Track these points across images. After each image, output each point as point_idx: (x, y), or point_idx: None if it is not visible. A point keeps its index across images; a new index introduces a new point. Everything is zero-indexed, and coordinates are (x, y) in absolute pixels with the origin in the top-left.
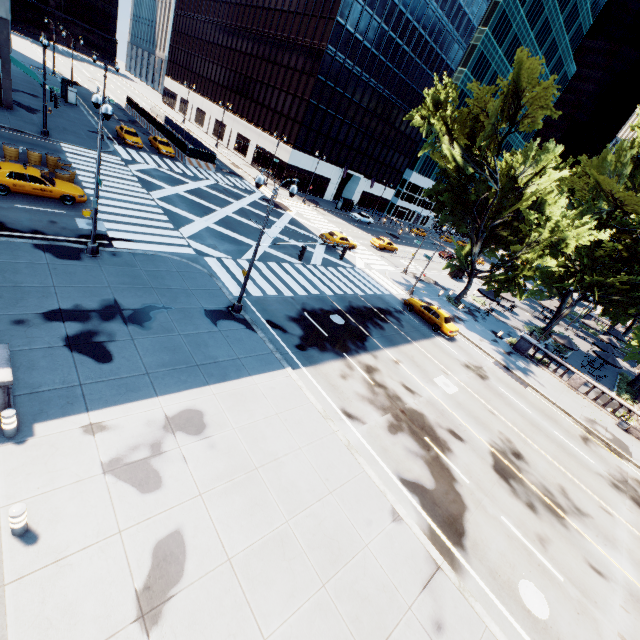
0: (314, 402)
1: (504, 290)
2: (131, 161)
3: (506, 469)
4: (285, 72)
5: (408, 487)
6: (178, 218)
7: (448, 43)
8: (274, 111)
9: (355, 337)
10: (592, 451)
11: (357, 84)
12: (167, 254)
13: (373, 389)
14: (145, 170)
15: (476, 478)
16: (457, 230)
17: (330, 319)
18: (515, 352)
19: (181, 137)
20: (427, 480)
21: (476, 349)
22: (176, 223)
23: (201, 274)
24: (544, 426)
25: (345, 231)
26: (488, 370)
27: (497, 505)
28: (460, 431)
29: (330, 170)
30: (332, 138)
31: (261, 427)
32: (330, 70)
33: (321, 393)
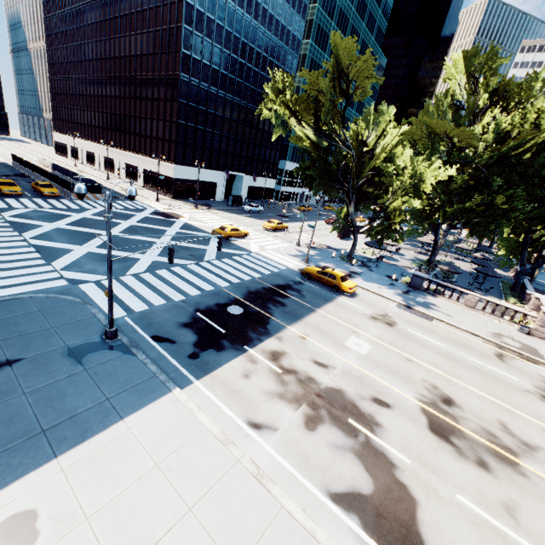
0: (209, 425)
1: (385, 238)
2: (6, 209)
3: (442, 424)
4: (151, 103)
5: (342, 504)
6: (53, 252)
7: (283, 56)
8: (151, 137)
9: (256, 323)
10: (511, 367)
11: (216, 100)
12: (29, 294)
13: (282, 379)
14: (22, 214)
15: (416, 451)
16: (330, 197)
17: (227, 312)
18: (412, 289)
19: (69, 178)
20: (363, 481)
21: (377, 297)
22: (49, 257)
23: (71, 305)
24: (461, 356)
25: (238, 223)
26: (394, 315)
27: (448, 480)
28: (384, 395)
29: (214, 175)
30: (208, 148)
31: (132, 497)
32: (189, 93)
33: (220, 408)
